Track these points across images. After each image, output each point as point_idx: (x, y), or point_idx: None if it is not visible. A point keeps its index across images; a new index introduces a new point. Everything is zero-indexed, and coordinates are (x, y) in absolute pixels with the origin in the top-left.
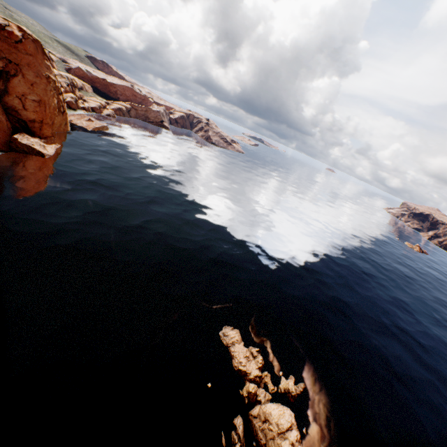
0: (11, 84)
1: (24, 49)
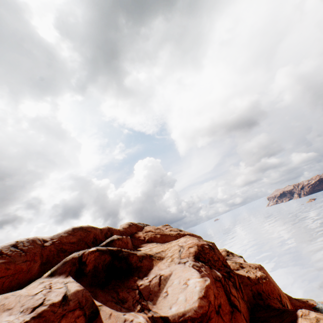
0: None
1: None
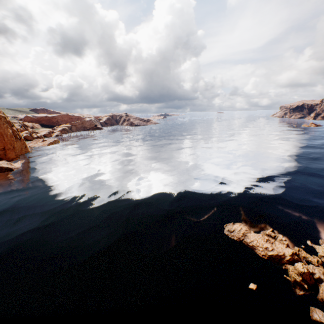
0: None
1: None
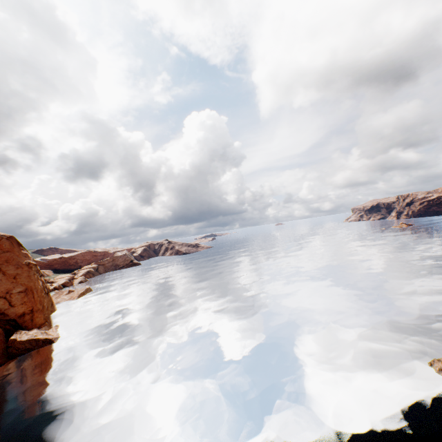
0: None
1: None
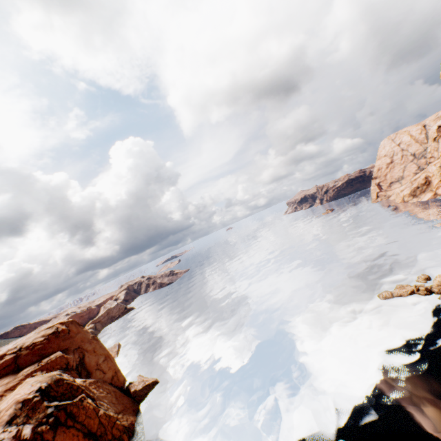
0: (87, 365)
1: (73, 334)
